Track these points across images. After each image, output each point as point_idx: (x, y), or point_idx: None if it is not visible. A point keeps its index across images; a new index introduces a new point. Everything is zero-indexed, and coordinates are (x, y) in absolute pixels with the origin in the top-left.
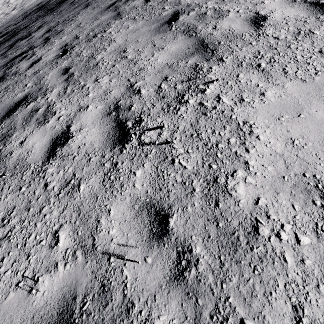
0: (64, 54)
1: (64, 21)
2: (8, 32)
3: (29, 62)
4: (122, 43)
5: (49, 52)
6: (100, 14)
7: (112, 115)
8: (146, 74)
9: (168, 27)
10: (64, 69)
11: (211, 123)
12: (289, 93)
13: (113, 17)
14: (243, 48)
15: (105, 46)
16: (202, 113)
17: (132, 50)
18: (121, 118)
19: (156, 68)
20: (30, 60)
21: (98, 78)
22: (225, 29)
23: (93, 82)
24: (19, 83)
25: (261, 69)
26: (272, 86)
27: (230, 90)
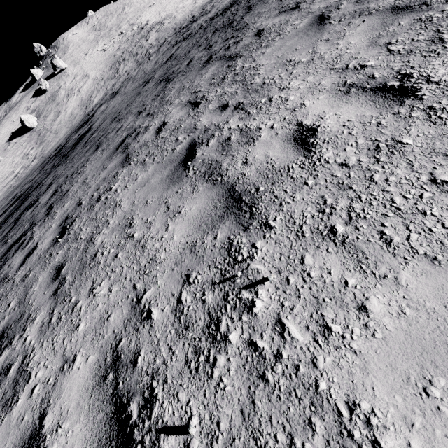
0: (61, 237)
1: (72, 175)
2: (22, 195)
3: (23, 254)
4: (128, 209)
5: (47, 233)
6: (108, 160)
7: (107, 381)
8: (159, 271)
9: (184, 171)
10: (55, 269)
11: (280, 410)
12: (417, 300)
13: (121, 163)
14: (297, 195)
15: (107, 218)
16: (257, 373)
17: (140, 222)
18: (121, 392)
19: (172, 254)
20: (25, 250)
21: (94, 285)
22: (260, 161)
23: (87, 296)
24: (2, 301)
25: (339, 239)
26: (375, 283)
27: (296, 300)
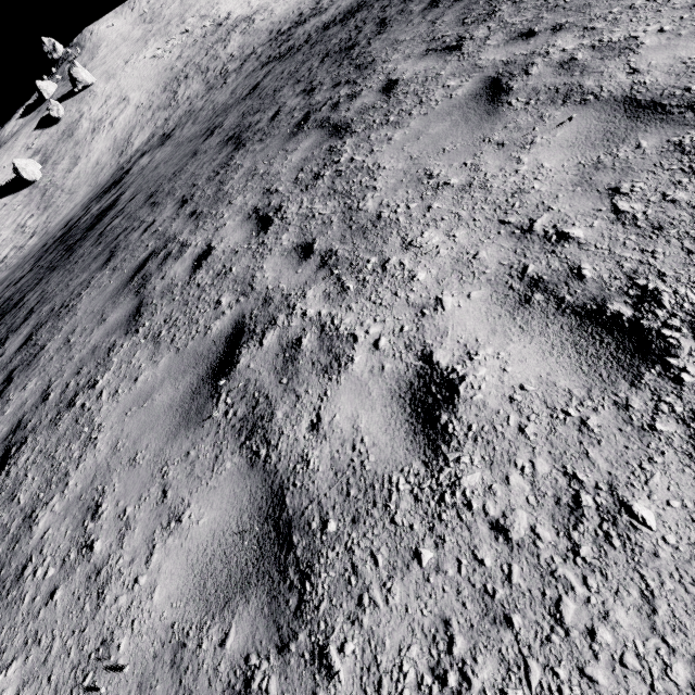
0: None
1: (60, 308)
2: None
3: None
4: (103, 461)
5: None
6: (112, 303)
7: None
8: (107, 692)
9: (210, 399)
10: None
11: None
12: None
13: (126, 321)
14: (395, 588)
15: (69, 466)
16: None
17: (111, 511)
18: None
19: (139, 650)
20: None
21: None
22: (341, 435)
23: None
24: None
25: None
26: None
27: None
